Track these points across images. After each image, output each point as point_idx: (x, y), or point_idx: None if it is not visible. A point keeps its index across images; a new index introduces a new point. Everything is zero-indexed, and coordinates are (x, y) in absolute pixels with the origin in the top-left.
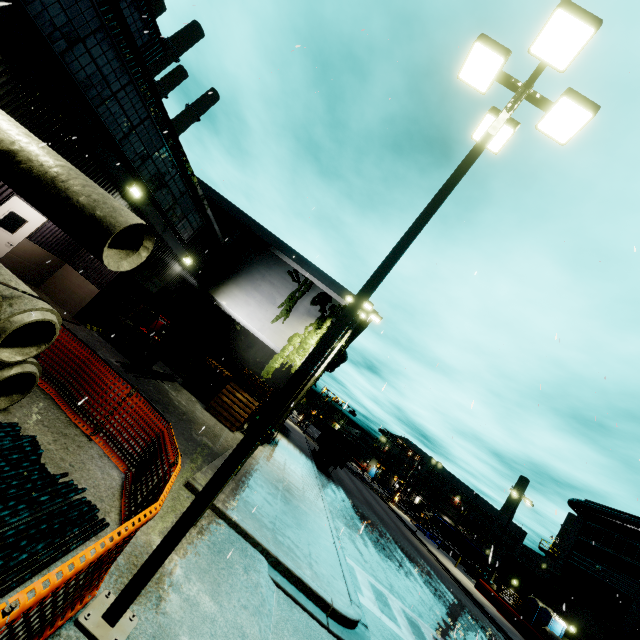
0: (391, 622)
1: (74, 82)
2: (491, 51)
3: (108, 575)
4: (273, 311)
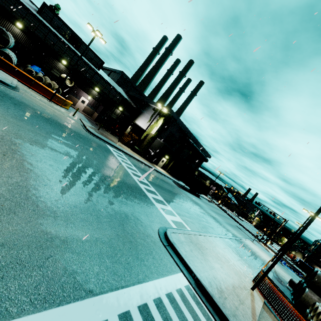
0: (111, 149)
1: (79, 71)
2: (92, 32)
3: (53, 104)
4: (147, 121)
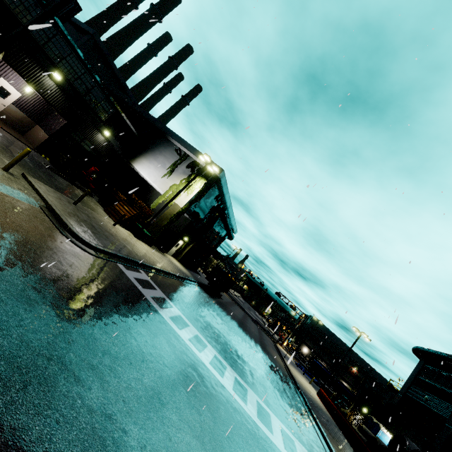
0: (136, 282)
1: (9, 8)
2: None
3: None
4: (163, 171)
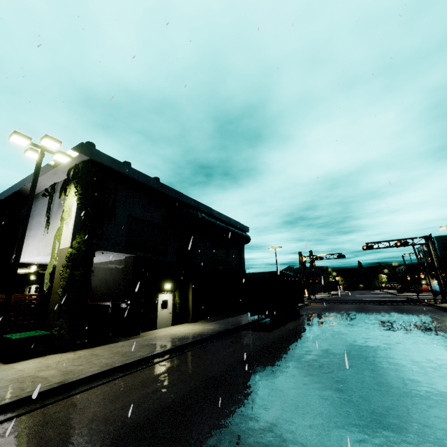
0: None
1: None
2: None
3: None
4: (42, 232)
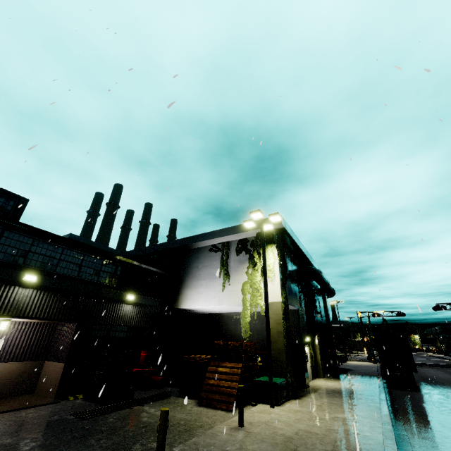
0: None
1: None
2: None
3: None
4: (218, 283)
